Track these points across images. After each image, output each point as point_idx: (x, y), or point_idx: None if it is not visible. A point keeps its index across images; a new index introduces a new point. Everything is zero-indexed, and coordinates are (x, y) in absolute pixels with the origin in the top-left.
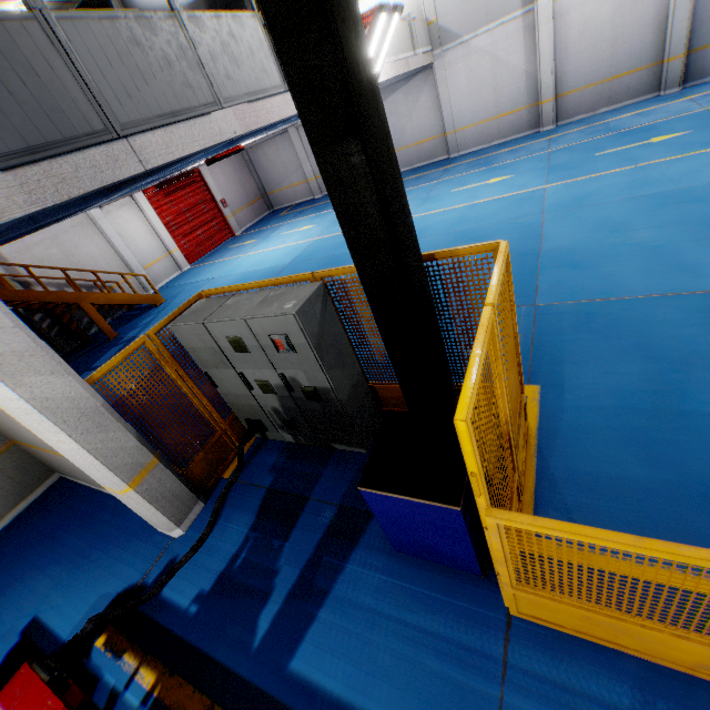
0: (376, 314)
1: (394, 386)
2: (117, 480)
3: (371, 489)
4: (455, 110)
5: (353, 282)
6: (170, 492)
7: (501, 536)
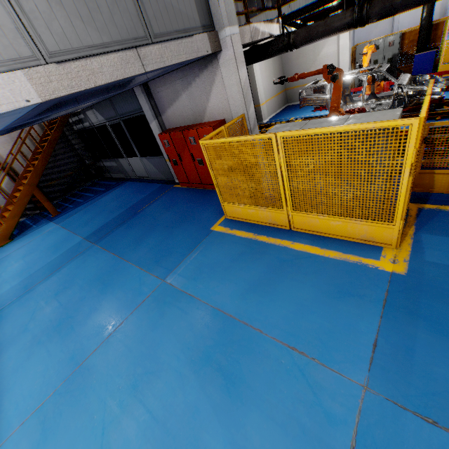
0: (420, 31)
1: (404, 66)
2: None
3: (418, 53)
4: (400, 23)
5: (408, 33)
6: None
7: (444, 47)
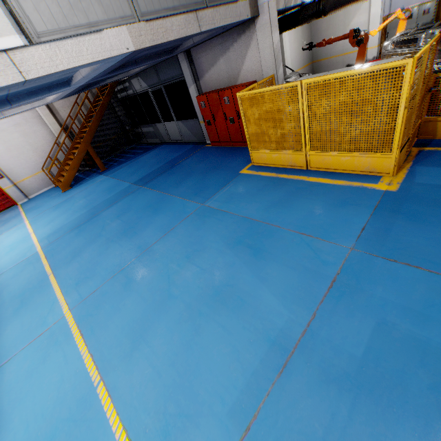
0: None
1: None
2: (377, 43)
3: None
4: None
5: None
6: (378, 54)
7: None
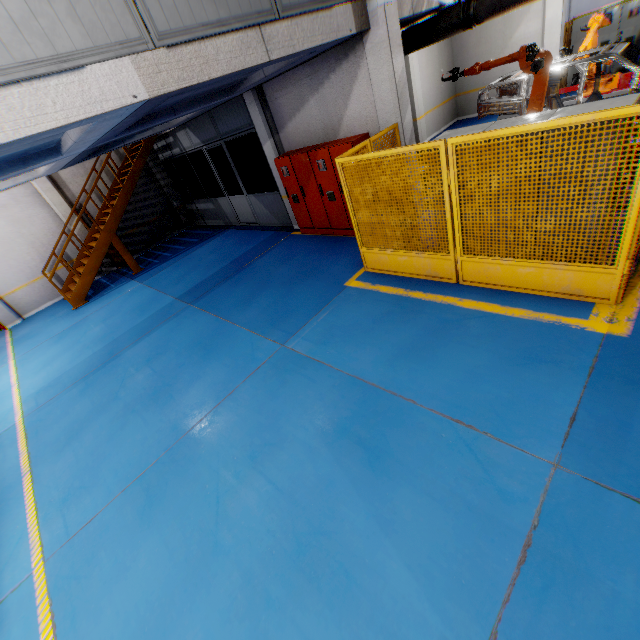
0: None
1: None
2: None
3: None
4: None
5: None
6: None
7: None
